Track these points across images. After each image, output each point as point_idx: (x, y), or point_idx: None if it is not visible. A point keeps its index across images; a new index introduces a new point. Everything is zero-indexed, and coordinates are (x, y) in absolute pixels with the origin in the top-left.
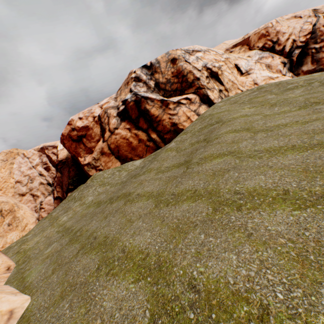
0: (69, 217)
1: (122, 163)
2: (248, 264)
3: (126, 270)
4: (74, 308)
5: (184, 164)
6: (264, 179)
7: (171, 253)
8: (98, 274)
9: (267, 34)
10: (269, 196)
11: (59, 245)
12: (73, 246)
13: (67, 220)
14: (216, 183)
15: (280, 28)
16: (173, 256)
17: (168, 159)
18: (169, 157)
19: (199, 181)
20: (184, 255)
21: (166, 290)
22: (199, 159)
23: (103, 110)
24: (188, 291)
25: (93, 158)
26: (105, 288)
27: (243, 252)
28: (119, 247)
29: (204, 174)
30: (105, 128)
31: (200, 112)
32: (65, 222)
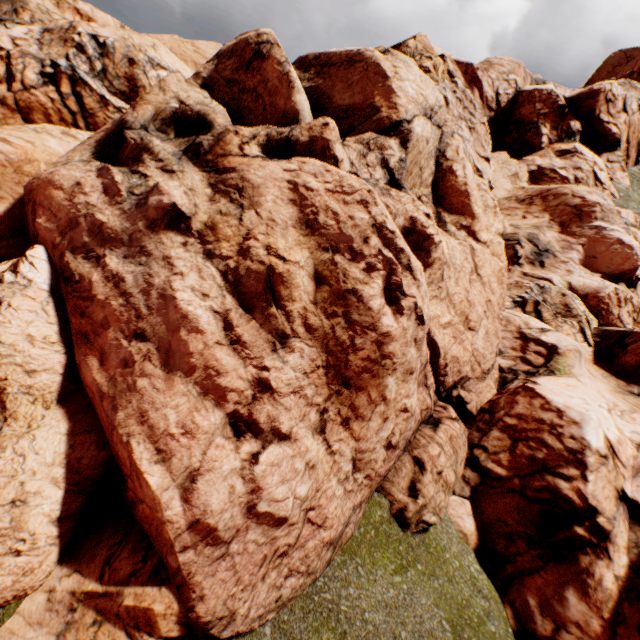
0: None
1: None
2: None
3: None
4: None
5: None
6: None
7: None
8: None
9: None
10: None
11: None
12: None
13: None
14: None
15: None
16: None
17: None
18: None
19: None
20: None
21: None
22: None
23: (19, 52)
24: None
25: None
26: None
27: None
28: None
29: None
30: (16, 76)
31: None
32: None
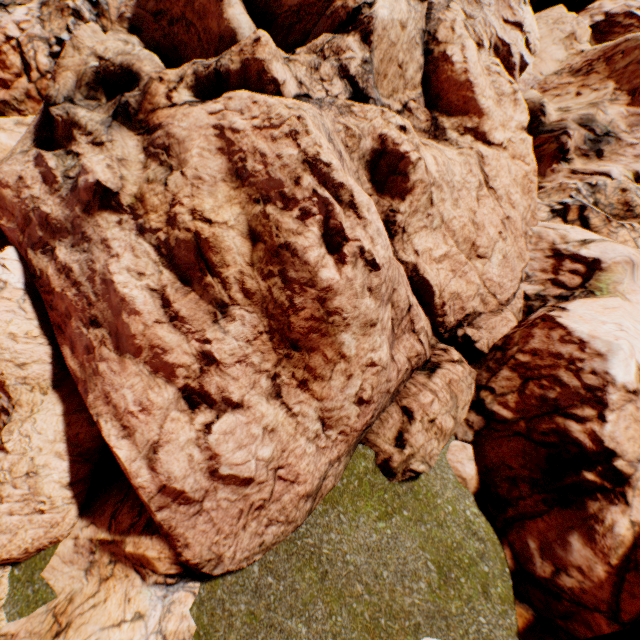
0: None
1: None
2: None
3: None
4: None
5: None
6: None
7: None
8: None
9: None
10: None
11: None
12: None
13: None
14: None
15: None
16: None
17: None
18: None
19: None
20: None
21: None
22: None
23: (26, 37)
24: None
25: (15, 99)
26: None
27: None
28: None
29: None
30: (31, 64)
31: None
32: None
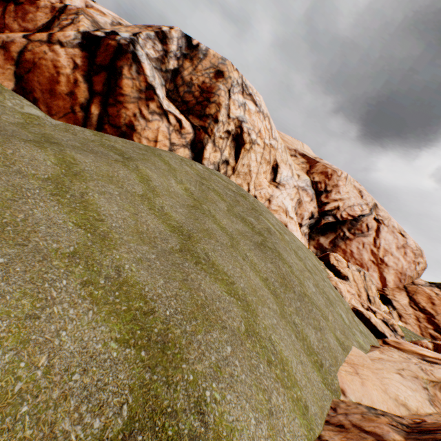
0: None
1: (17, 91)
2: None
3: None
4: None
5: None
6: None
7: None
8: None
9: (329, 177)
10: None
11: None
12: None
13: None
14: None
15: (342, 185)
16: None
17: None
18: None
19: None
20: None
21: None
22: None
23: (79, 8)
24: None
25: None
26: None
27: None
28: None
29: None
30: (52, 29)
31: (178, 153)
32: None
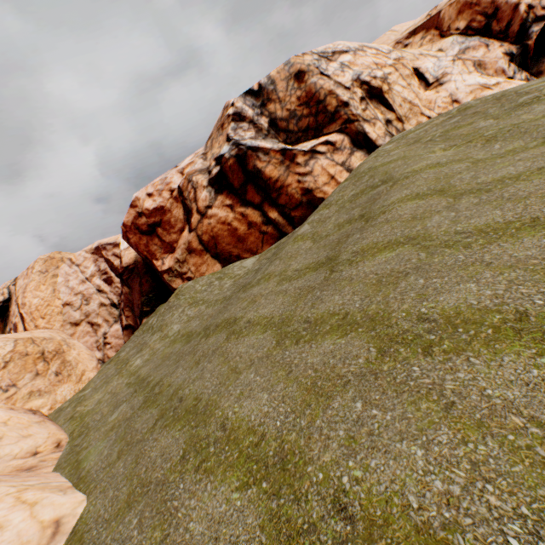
0: (145, 360)
1: (224, 266)
2: (448, 470)
3: (227, 464)
4: (144, 527)
5: (325, 264)
6: (475, 290)
7: (303, 436)
8: (183, 468)
9: (474, 2)
10: (486, 326)
11: (130, 409)
12: (149, 412)
13: (142, 366)
14: (384, 299)
15: None
16: (307, 444)
17: (298, 256)
18: (301, 251)
19: (352, 296)
20: (326, 443)
21: (294, 510)
22: (351, 254)
23: (185, 178)
24: (332, 516)
25: (177, 260)
26: (192, 495)
27: (436, 444)
28: (217, 419)
29: (361, 283)
30: (191, 209)
31: (353, 164)
32: (138, 368)
